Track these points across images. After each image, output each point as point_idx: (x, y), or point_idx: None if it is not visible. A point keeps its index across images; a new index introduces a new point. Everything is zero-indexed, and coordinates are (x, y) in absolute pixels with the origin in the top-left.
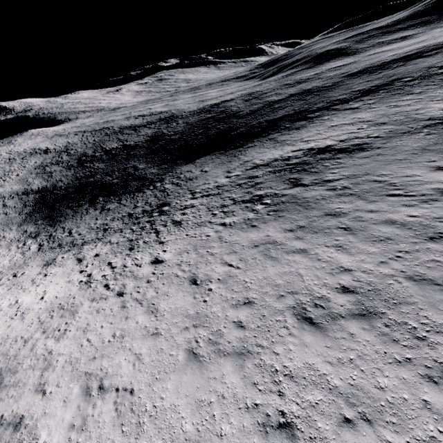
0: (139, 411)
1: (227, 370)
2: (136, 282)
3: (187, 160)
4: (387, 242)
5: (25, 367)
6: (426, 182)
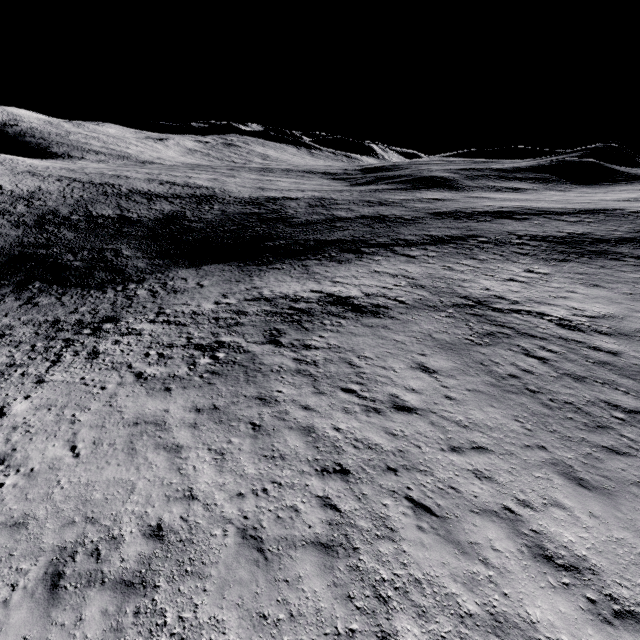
0: None
1: None
2: None
3: (192, 263)
4: (275, 462)
5: None
6: (392, 382)
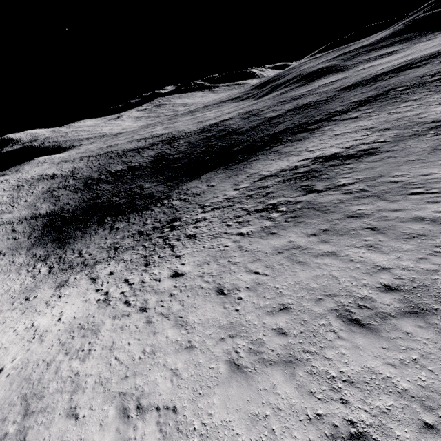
0: (187, 430)
1: (277, 380)
2: (157, 297)
3: (192, 177)
4: (420, 238)
5: (51, 391)
6: None
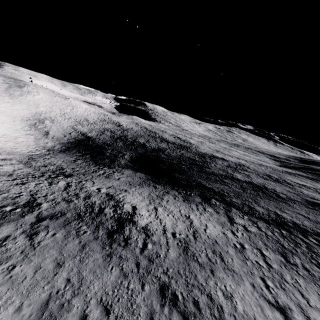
0: None
1: None
2: None
3: (138, 169)
4: None
5: None
6: None
